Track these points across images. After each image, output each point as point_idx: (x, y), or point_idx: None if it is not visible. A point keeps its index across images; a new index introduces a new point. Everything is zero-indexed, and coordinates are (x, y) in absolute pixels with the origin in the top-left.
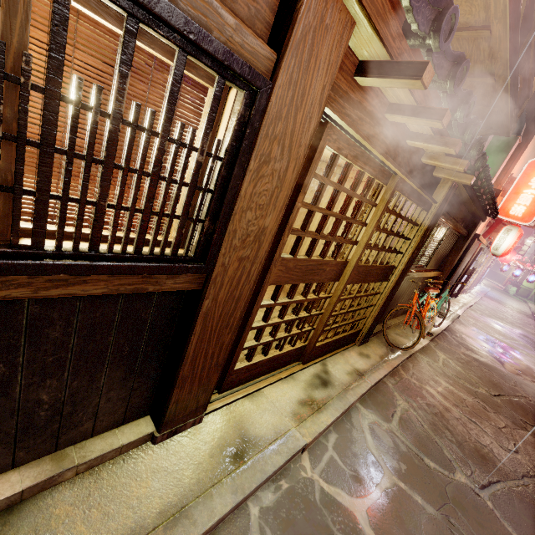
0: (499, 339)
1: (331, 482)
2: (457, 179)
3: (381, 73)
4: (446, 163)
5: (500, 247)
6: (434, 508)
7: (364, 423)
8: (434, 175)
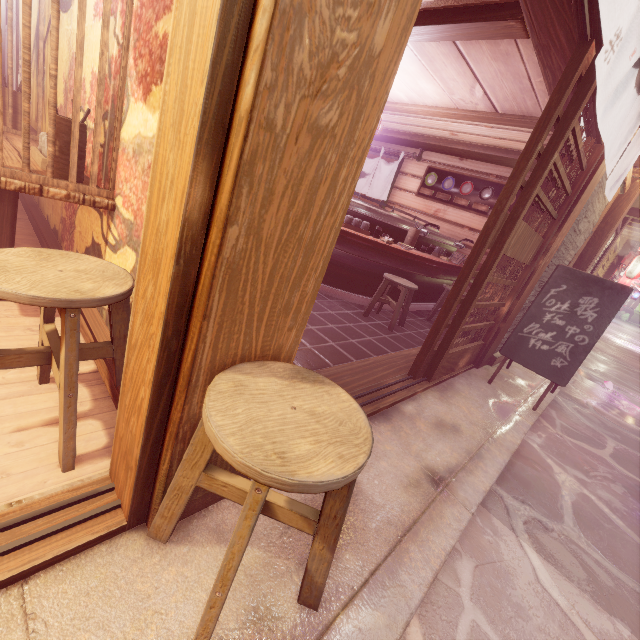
0: (630, 342)
1: (596, 360)
2: (634, 239)
3: (634, 221)
4: (634, 235)
5: (633, 272)
6: (632, 372)
7: (591, 352)
8: (621, 236)
